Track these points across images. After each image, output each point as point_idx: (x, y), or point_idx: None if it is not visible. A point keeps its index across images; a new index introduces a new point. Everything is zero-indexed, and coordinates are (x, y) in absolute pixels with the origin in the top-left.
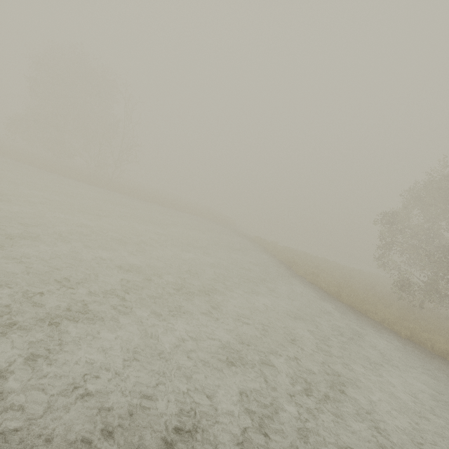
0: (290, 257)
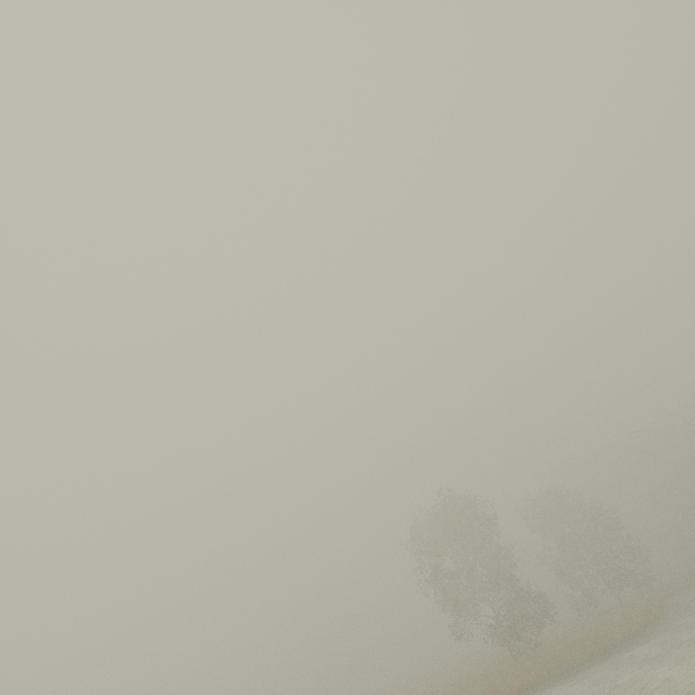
0: None
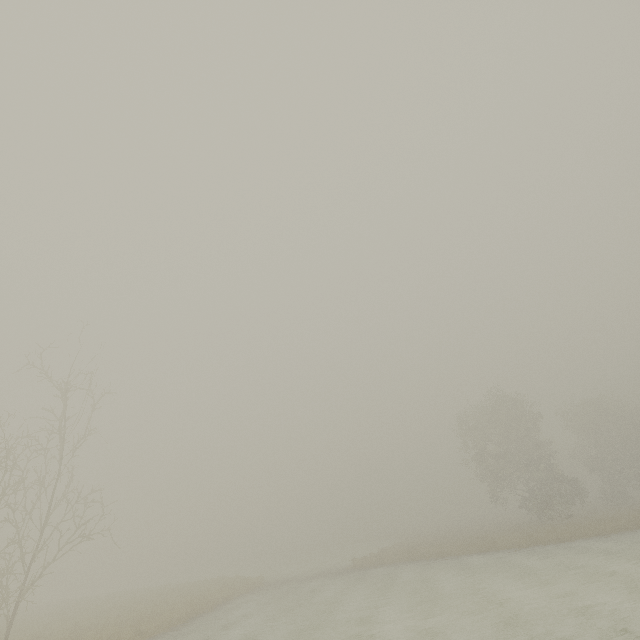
0: (464, 544)
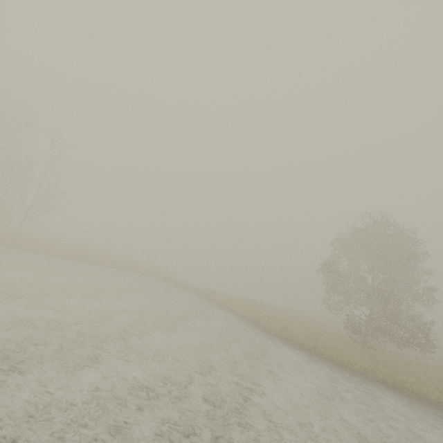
0: (252, 311)
